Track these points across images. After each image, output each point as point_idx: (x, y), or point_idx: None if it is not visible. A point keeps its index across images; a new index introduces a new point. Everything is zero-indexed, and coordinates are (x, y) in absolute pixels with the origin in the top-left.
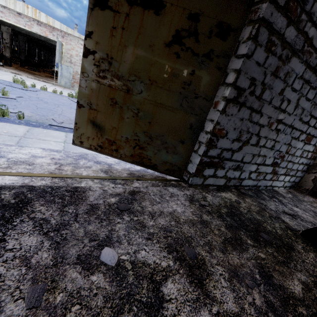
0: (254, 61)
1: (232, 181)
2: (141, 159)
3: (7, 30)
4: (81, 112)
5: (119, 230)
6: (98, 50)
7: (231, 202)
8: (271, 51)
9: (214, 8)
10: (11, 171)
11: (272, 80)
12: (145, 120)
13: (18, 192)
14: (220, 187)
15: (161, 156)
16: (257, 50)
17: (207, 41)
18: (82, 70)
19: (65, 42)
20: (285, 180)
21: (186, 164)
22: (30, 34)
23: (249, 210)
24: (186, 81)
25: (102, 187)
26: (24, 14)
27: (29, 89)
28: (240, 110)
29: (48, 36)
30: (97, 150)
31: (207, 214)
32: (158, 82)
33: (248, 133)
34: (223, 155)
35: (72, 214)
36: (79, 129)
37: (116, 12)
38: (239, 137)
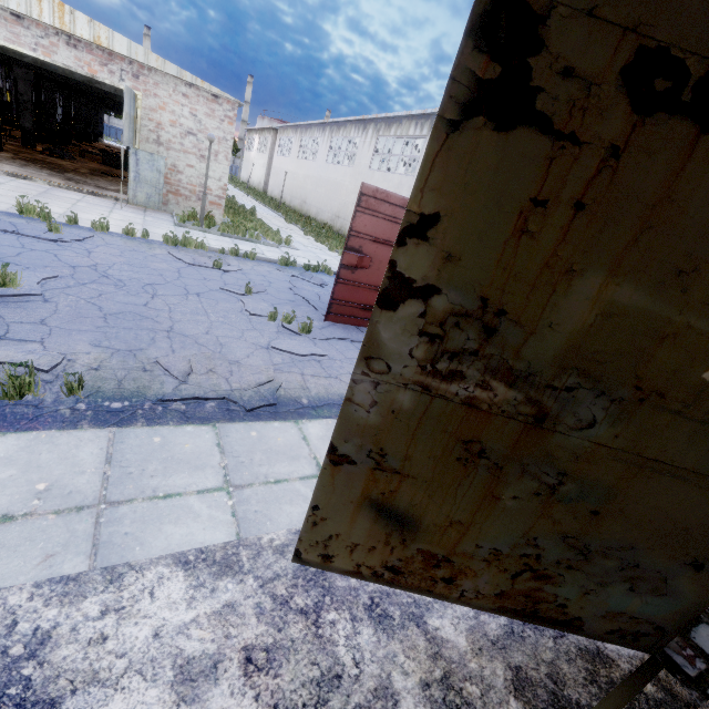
0: None
1: None
2: (531, 603)
3: None
4: (341, 477)
5: None
6: (449, 284)
7: None
8: None
9: None
10: None
11: None
12: (581, 504)
13: None
14: None
15: (605, 598)
16: None
17: None
18: (366, 350)
19: (141, 90)
20: None
21: (689, 621)
22: (46, 67)
23: None
24: None
25: None
26: (31, 17)
27: (65, 237)
28: None
29: (98, 75)
30: (381, 579)
31: None
32: (668, 397)
33: None
34: None
35: None
36: (322, 521)
37: (565, 140)
38: None
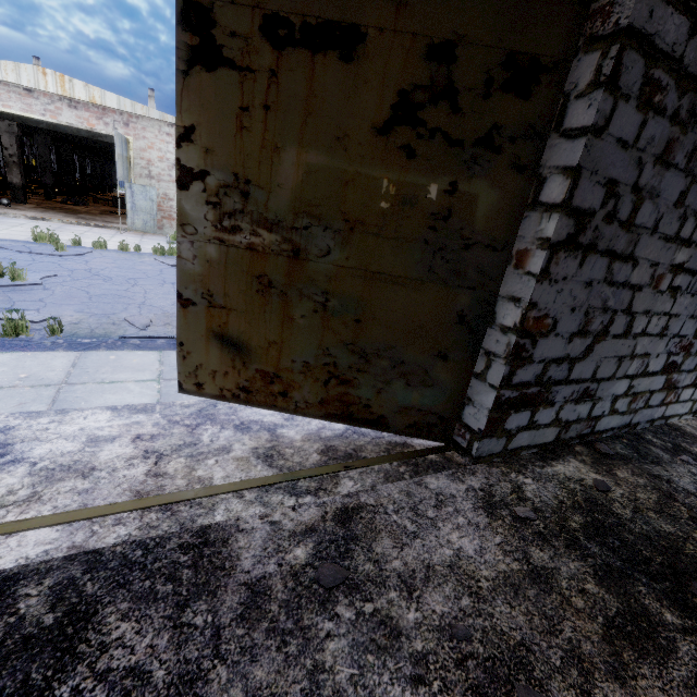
0: (612, 139)
1: (573, 427)
2: (346, 407)
3: (8, 129)
4: (191, 317)
5: (334, 663)
6: (213, 168)
7: (585, 489)
8: (653, 105)
9: (491, 22)
10: (40, 509)
11: (657, 176)
12: (346, 315)
13: (60, 584)
14: (546, 448)
15: (393, 395)
16: (618, 111)
17: (481, 106)
18: (180, 220)
19: (132, 135)
20: (693, 396)
21: (459, 408)
22: (58, 130)
23: (637, 506)
24: (439, 212)
25: (268, 514)
26: (39, 90)
27: (69, 253)
28: (585, 262)
29: (96, 128)
30: (239, 399)
31: (540, 545)
32: (367, 224)
33: (606, 313)
34: (548, 375)
35: (205, 631)
36: (189, 355)
37: (245, 71)
38: (586, 325)
